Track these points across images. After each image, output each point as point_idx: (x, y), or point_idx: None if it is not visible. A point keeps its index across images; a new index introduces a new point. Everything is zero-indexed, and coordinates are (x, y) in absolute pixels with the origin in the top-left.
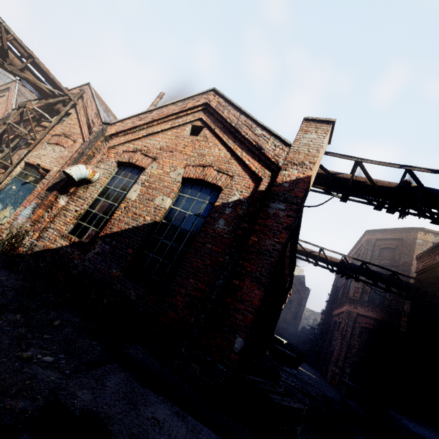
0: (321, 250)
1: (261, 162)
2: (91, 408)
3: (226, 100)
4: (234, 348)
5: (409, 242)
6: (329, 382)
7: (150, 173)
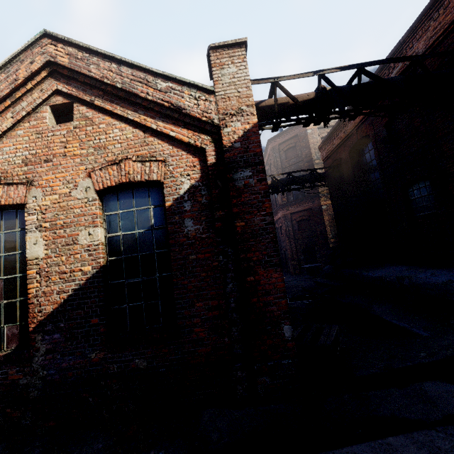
0: None
1: (189, 126)
2: None
3: (79, 48)
4: (286, 338)
5: (303, 135)
6: (294, 274)
7: (39, 207)
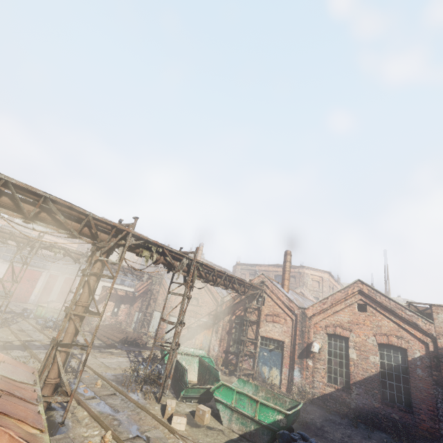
0: None
1: (420, 331)
2: None
3: (372, 288)
4: None
5: None
6: None
7: (354, 340)
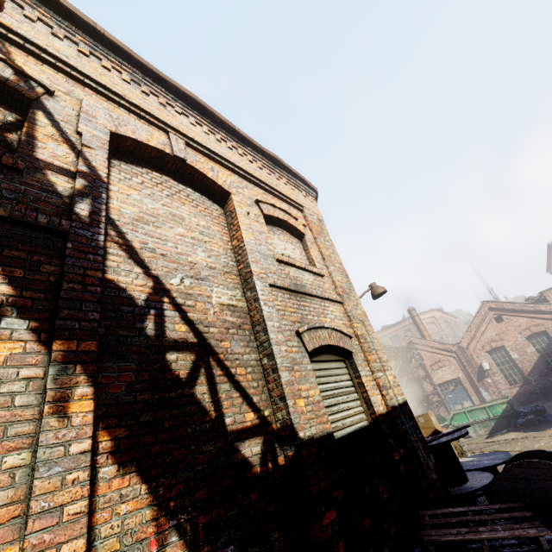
0: None
1: (546, 314)
2: None
3: (497, 302)
4: None
5: None
6: None
7: (508, 345)
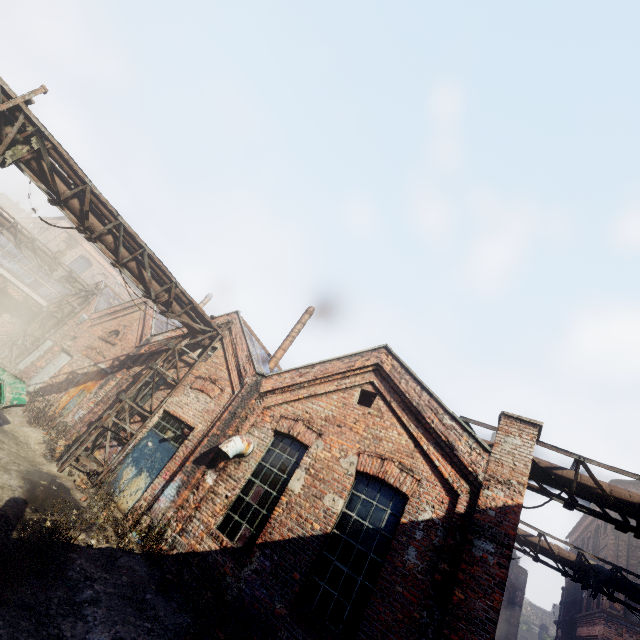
0: (541, 535)
1: (455, 465)
2: None
3: (401, 365)
4: None
5: None
6: None
7: (315, 454)
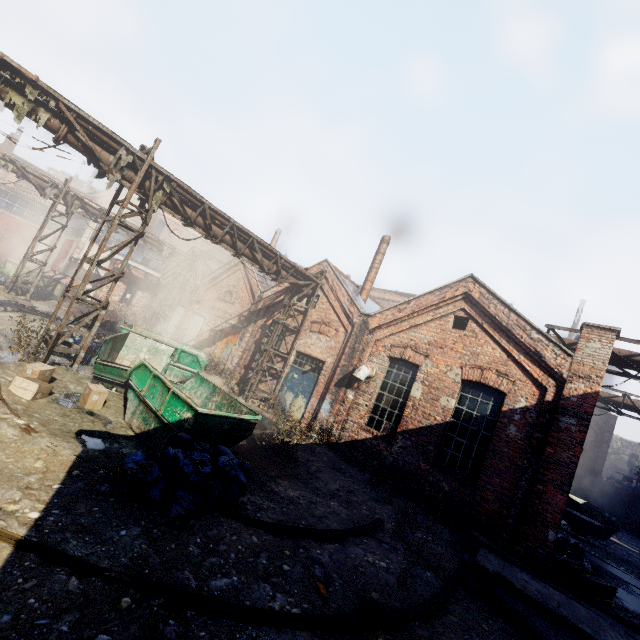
0: (625, 395)
1: (542, 368)
2: (496, 571)
3: (488, 291)
4: (548, 539)
5: None
6: None
7: (426, 371)
